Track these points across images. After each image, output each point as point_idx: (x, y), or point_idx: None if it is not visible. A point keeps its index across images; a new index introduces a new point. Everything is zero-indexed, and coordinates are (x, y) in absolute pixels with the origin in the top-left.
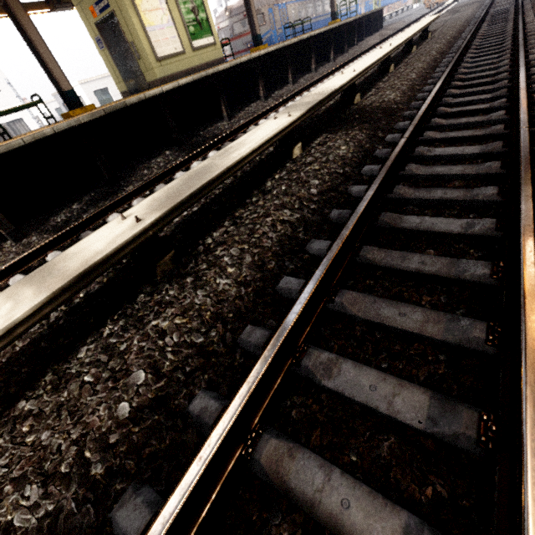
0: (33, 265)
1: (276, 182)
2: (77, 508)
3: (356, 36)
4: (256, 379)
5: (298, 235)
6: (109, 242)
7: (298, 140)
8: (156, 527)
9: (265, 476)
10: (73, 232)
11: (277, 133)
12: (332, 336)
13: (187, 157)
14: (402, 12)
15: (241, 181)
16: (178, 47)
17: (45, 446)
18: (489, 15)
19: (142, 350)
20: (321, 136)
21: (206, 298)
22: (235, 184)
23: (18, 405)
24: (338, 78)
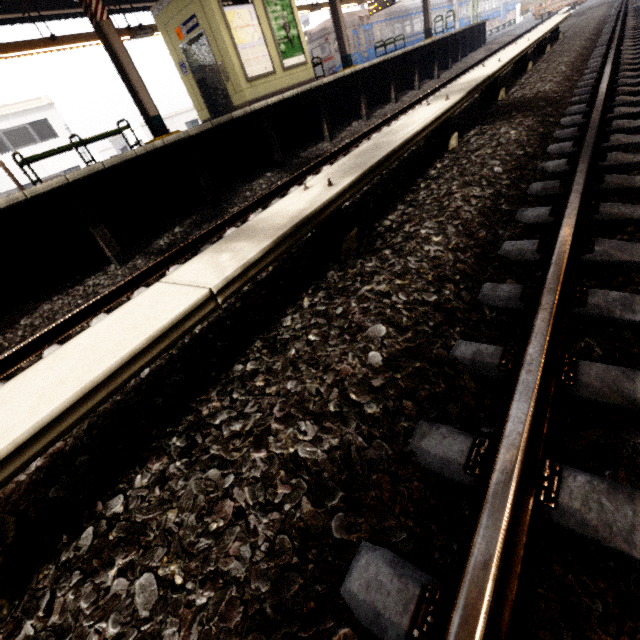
0: (149, 283)
1: (441, 169)
2: (366, 443)
3: (460, 50)
4: (553, 305)
5: (501, 207)
6: (307, 202)
7: (453, 130)
8: (514, 426)
9: (604, 396)
10: (192, 247)
11: (443, 112)
12: (602, 285)
13: (301, 172)
14: (504, 28)
15: (391, 177)
16: (268, 66)
17: (297, 392)
18: (630, 11)
19: (367, 310)
20: (474, 129)
21: (421, 262)
22: (384, 180)
23: (235, 368)
24: (481, 70)
